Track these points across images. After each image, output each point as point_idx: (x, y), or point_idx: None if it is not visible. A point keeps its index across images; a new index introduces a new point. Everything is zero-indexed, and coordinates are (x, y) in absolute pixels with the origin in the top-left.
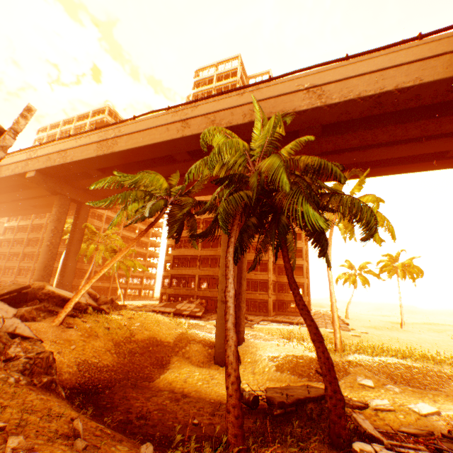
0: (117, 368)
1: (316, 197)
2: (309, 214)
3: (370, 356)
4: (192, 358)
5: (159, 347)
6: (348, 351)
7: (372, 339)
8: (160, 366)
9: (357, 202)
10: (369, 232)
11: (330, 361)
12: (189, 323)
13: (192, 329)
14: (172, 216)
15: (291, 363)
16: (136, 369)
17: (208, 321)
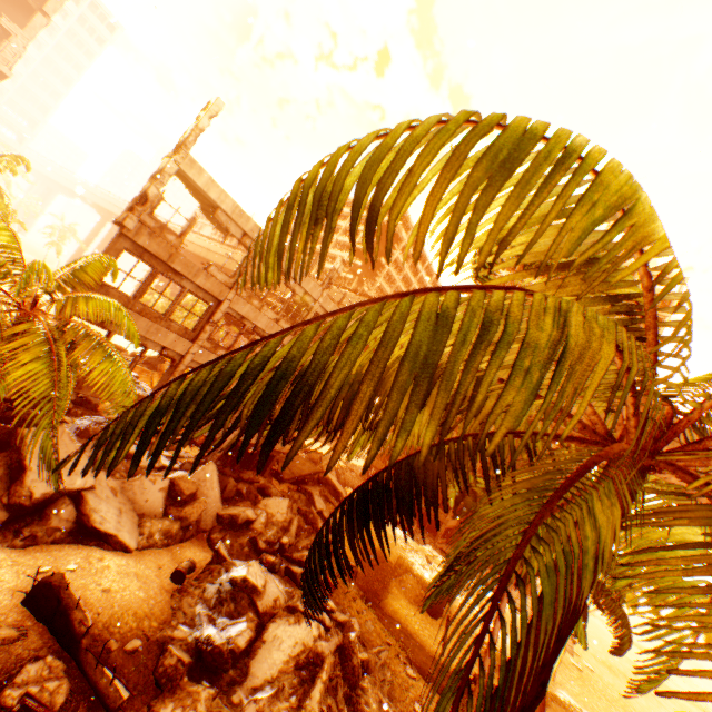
0: (363, 576)
1: (595, 588)
2: (578, 625)
3: (579, 704)
4: (406, 590)
5: (384, 564)
6: (558, 683)
7: (594, 684)
8: (382, 584)
9: (626, 617)
10: (618, 650)
11: (543, 706)
12: (401, 537)
13: (406, 551)
14: (461, 494)
15: (498, 660)
16: (370, 580)
17: (419, 545)
